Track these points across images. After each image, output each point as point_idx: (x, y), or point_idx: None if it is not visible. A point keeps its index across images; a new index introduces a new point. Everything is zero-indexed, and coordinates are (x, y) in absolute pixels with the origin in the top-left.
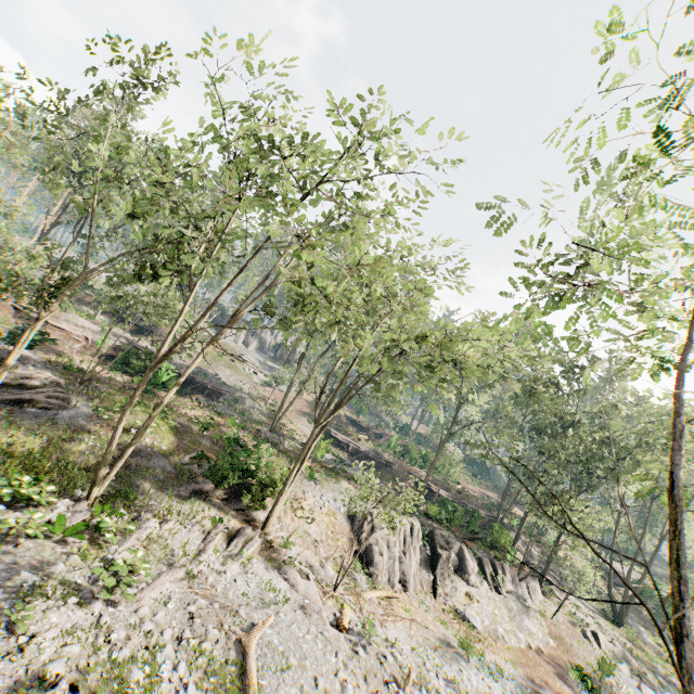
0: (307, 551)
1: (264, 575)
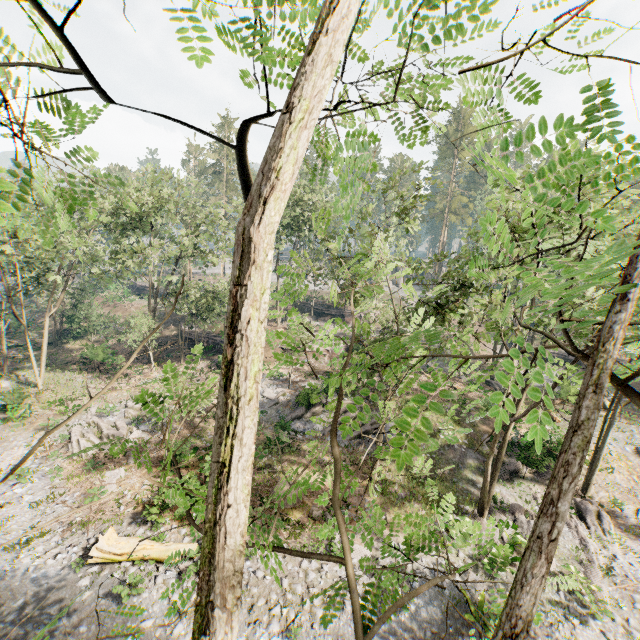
0: (639, 509)
1: (637, 549)
